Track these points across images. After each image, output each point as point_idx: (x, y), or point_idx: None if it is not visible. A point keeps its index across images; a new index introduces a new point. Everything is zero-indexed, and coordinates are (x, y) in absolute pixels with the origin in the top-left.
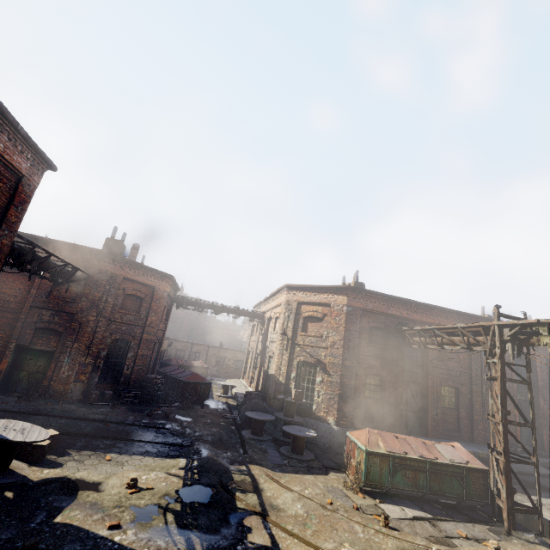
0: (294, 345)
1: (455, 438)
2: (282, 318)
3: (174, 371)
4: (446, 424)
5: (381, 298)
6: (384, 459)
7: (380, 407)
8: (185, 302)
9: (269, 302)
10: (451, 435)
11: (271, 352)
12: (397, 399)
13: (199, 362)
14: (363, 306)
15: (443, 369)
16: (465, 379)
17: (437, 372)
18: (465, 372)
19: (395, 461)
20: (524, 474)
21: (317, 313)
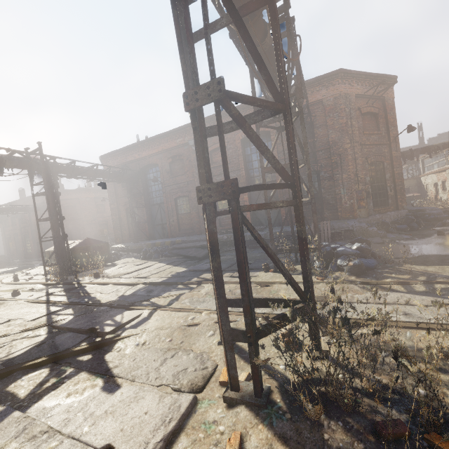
0: None
1: (190, 234)
2: None
3: None
4: (184, 226)
5: (119, 154)
6: (48, 253)
7: (135, 227)
8: None
9: None
10: (185, 233)
11: None
12: (145, 218)
13: None
14: (112, 165)
15: (173, 185)
16: (192, 186)
17: (169, 189)
18: (191, 180)
19: (51, 253)
20: (181, 249)
21: None
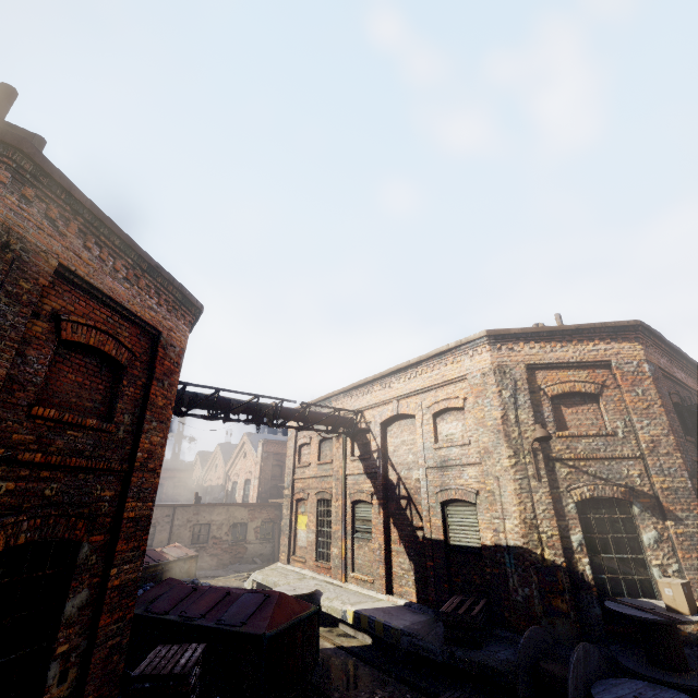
0: (550, 464)
1: None
2: (494, 405)
3: (194, 603)
4: None
5: (664, 349)
6: None
7: None
8: (187, 400)
9: (376, 387)
10: None
11: (464, 491)
12: None
13: (175, 546)
14: (658, 362)
15: None
16: None
17: None
18: None
19: None
20: None
21: (582, 383)
